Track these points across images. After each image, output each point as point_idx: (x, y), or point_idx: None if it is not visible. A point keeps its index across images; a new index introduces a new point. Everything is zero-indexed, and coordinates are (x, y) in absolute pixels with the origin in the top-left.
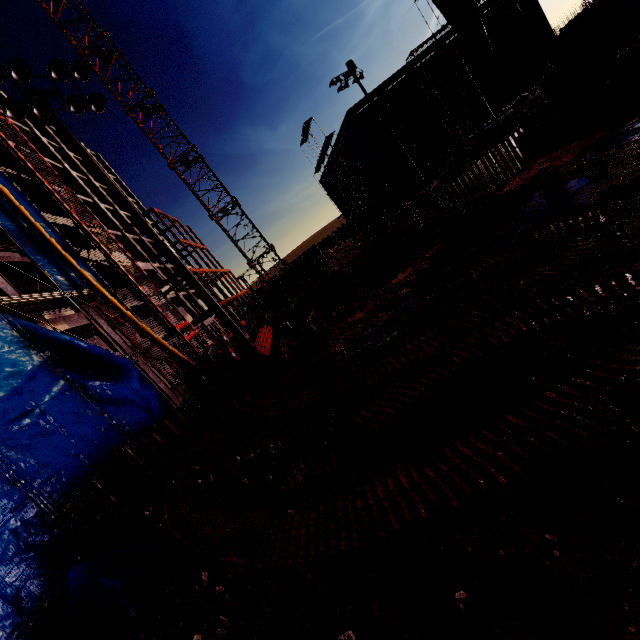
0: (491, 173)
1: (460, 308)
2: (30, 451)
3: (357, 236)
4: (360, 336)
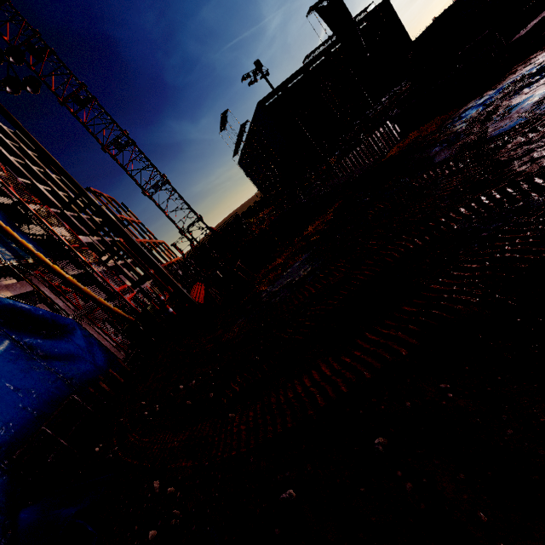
0: (376, 150)
1: (360, 241)
2: None
3: (272, 206)
4: (281, 276)
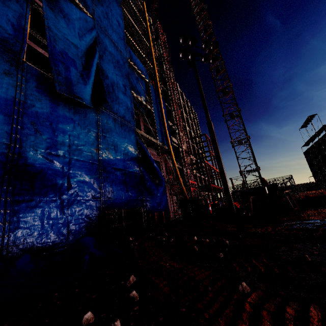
0: None
1: None
2: (112, 183)
3: (324, 190)
4: None
